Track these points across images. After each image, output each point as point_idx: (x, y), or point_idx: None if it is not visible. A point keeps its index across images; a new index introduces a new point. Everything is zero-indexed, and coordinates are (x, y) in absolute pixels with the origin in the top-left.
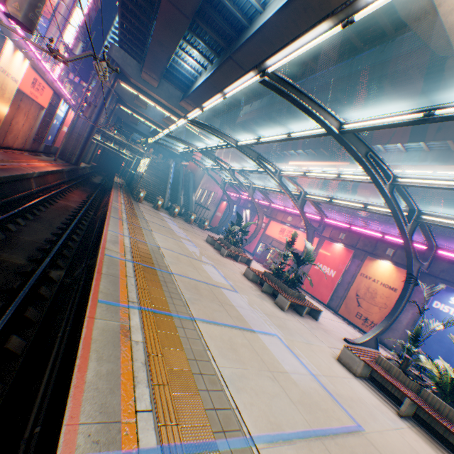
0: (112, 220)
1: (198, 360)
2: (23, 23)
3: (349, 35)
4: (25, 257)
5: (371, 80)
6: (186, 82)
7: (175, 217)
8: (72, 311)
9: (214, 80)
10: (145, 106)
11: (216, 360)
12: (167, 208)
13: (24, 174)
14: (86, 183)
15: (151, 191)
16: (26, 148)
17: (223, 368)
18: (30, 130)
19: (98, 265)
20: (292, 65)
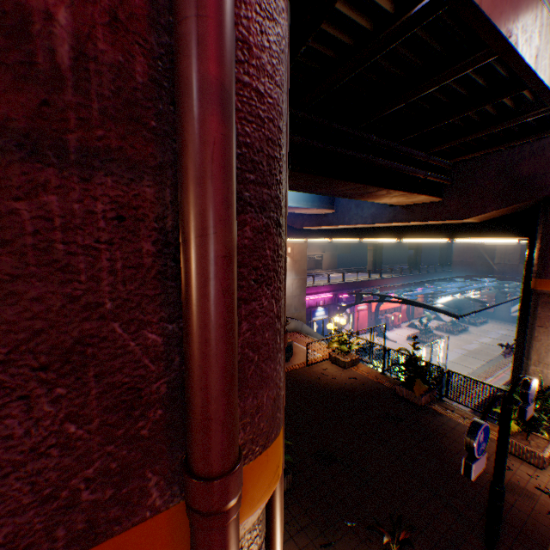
0: None
1: None
2: None
3: None
4: None
5: None
6: None
7: None
8: None
9: None
10: None
11: None
12: None
13: None
14: None
15: None
16: None
17: None
18: None
19: None
20: None
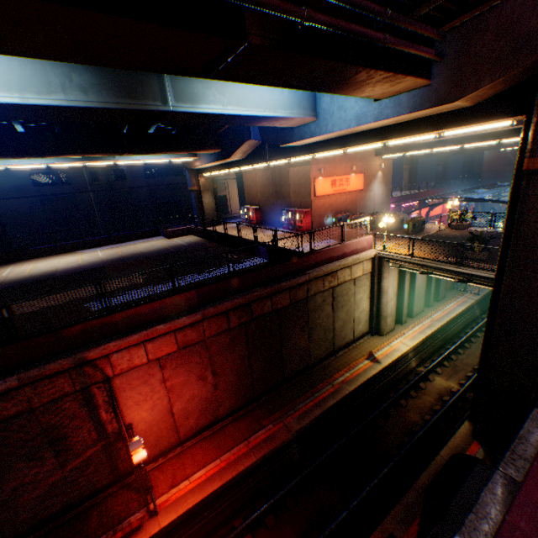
0: None
1: None
2: None
3: None
4: None
5: None
6: None
7: None
8: None
9: None
10: None
11: None
12: None
13: None
14: None
15: None
16: None
17: None
18: None
19: None
20: None
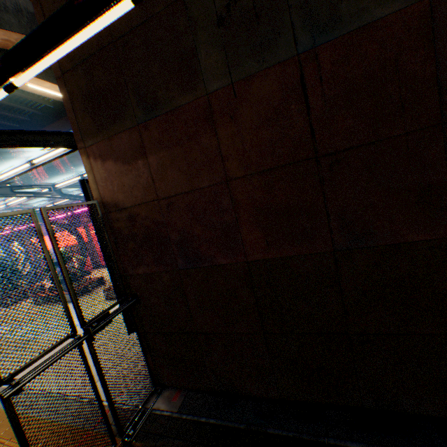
0: None
1: None
2: None
3: None
4: None
5: None
6: None
7: None
8: None
9: None
10: None
11: None
12: None
13: None
14: None
15: None
16: None
17: None
18: None
19: None
20: None
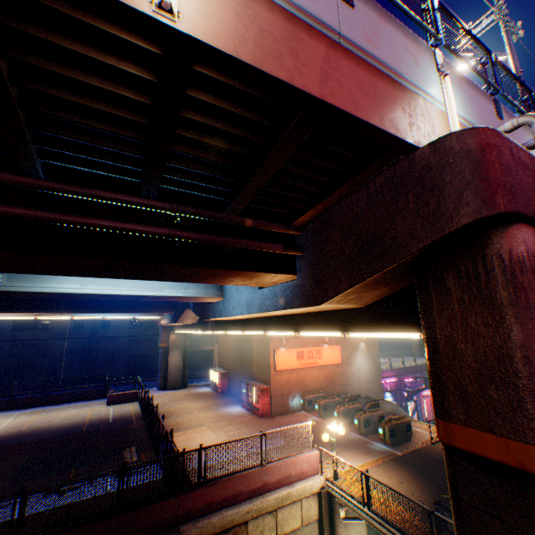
0: None
1: None
2: None
3: None
4: None
5: None
6: None
7: None
8: None
9: None
10: None
11: None
12: None
13: None
14: None
15: None
16: None
17: None
18: None
19: None
20: None
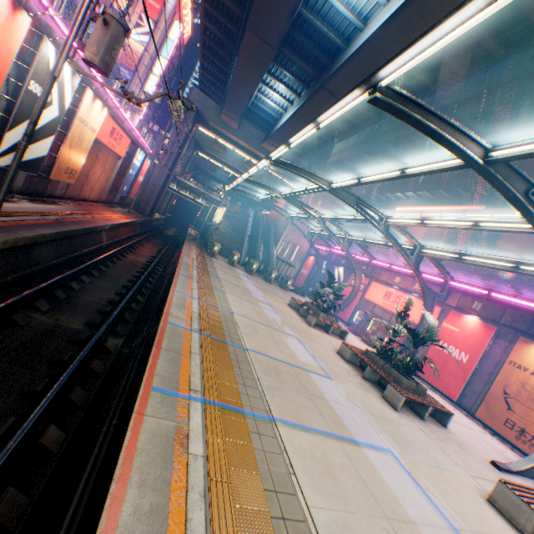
0: (180, 279)
1: (279, 491)
2: (99, 68)
3: (483, 41)
4: (83, 321)
5: (516, 95)
6: (269, 121)
7: (252, 274)
8: (123, 395)
9: (302, 115)
10: (223, 150)
11: (305, 493)
12: (244, 263)
13: (95, 227)
14: (158, 235)
15: (226, 244)
16: (102, 200)
17: (315, 509)
18: (107, 181)
19: (158, 337)
20: (401, 88)
